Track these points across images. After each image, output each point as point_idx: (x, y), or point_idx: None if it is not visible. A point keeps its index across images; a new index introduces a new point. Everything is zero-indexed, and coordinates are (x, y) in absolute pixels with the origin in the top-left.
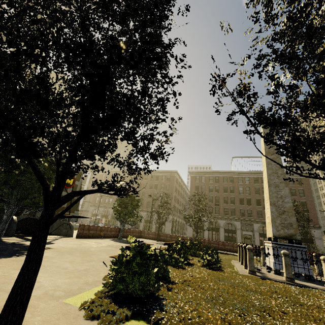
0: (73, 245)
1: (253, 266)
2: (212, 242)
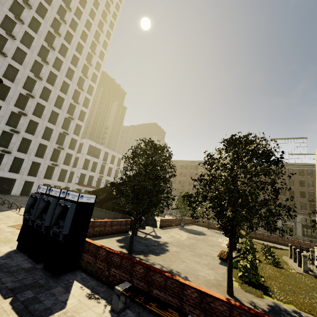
0: (172, 238)
1: (307, 268)
2: (257, 233)
